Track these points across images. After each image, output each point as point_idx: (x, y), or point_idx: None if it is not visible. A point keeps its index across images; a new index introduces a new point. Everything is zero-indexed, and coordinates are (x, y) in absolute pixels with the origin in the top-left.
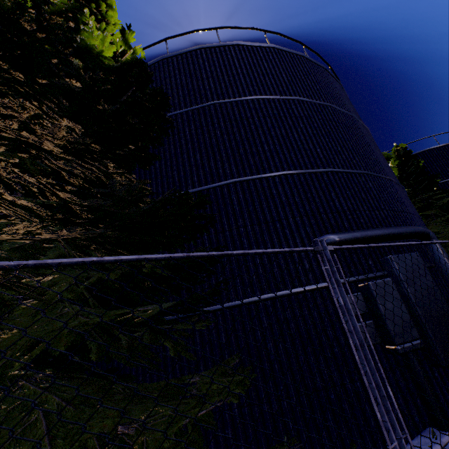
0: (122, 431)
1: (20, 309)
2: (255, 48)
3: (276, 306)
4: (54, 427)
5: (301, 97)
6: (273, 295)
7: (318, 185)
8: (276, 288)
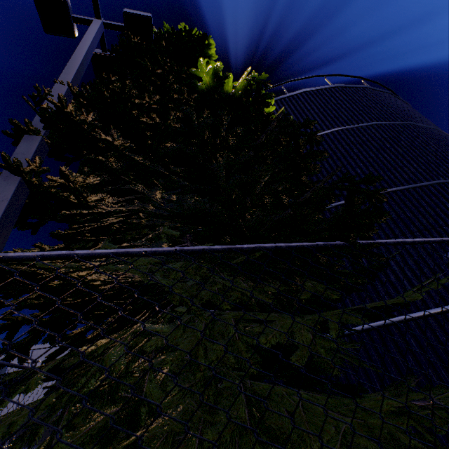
0: (424, 403)
1: (301, 296)
2: (321, 91)
3: (422, 327)
4: (329, 407)
5: (379, 122)
6: (415, 315)
7: (428, 198)
8: (416, 307)
